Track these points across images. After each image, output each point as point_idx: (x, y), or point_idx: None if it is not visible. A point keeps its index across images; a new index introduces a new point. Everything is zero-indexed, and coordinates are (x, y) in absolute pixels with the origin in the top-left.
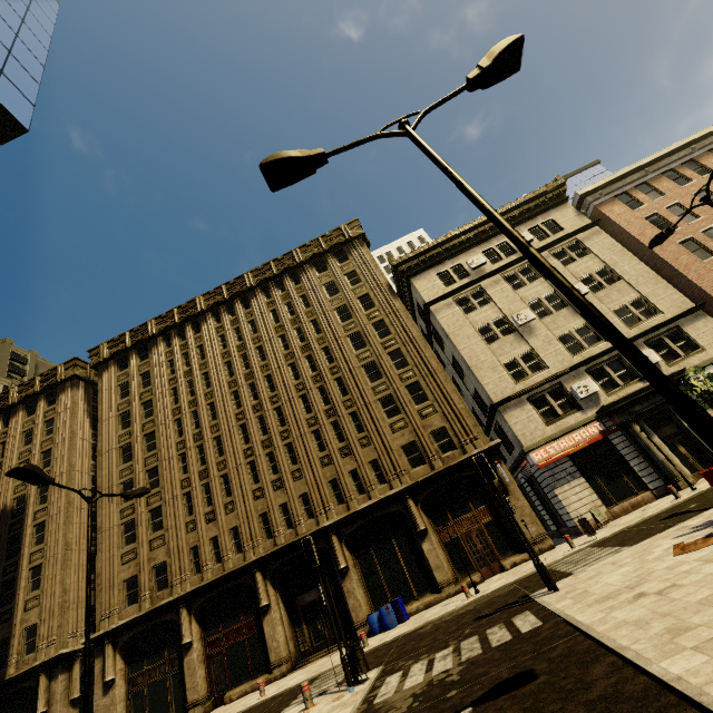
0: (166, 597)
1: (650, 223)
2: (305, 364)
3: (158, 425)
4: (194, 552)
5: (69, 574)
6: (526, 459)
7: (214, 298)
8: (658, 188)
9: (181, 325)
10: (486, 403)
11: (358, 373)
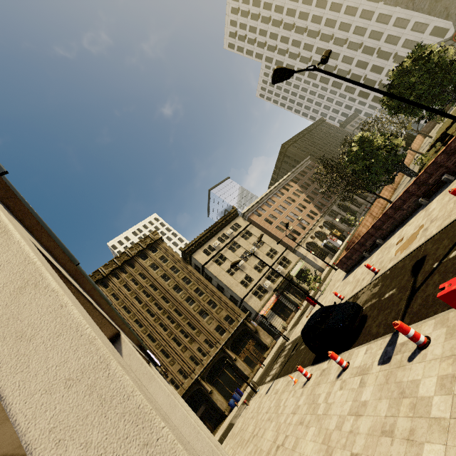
0: None
1: (265, 221)
2: (155, 308)
3: None
4: None
5: None
6: (258, 315)
7: None
8: (264, 209)
9: None
10: (237, 300)
11: (184, 304)
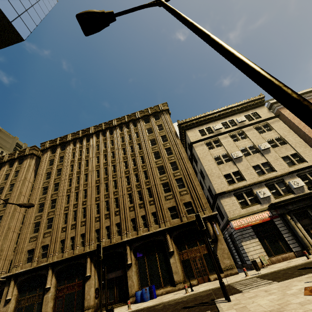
0: (44, 262)
1: None
2: (131, 162)
3: (61, 180)
4: (62, 242)
5: (6, 242)
6: (229, 224)
7: (98, 128)
8: None
9: (81, 138)
10: (213, 193)
11: (154, 170)
